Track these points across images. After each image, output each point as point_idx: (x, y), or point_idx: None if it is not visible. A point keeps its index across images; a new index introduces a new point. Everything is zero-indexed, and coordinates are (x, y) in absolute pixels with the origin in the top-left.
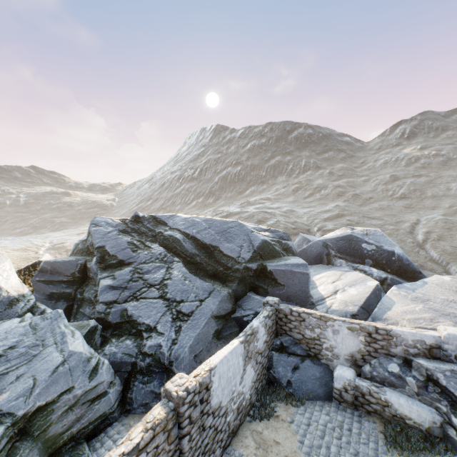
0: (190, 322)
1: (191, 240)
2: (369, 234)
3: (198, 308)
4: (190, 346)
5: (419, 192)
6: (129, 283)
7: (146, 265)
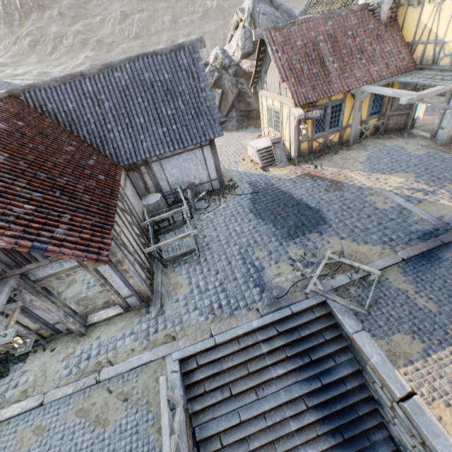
0: None
1: None
2: None
3: None
4: None
5: (146, 29)
6: None
7: None
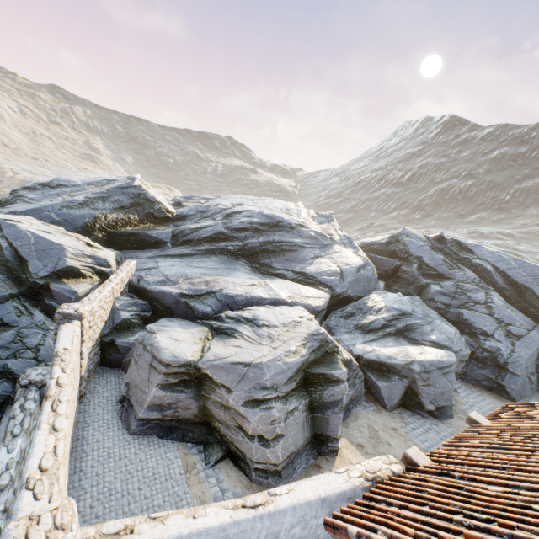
0: (521, 342)
1: (500, 275)
2: None
3: (527, 335)
4: (525, 359)
5: None
6: (455, 295)
7: (464, 284)
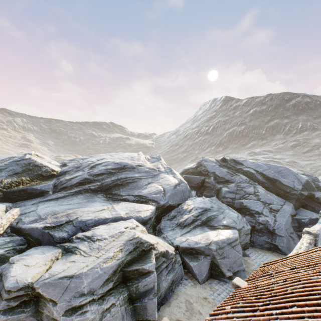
0: (279, 214)
1: (260, 175)
2: None
3: (281, 208)
4: (284, 224)
5: None
6: (237, 191)
7: (241, 184)
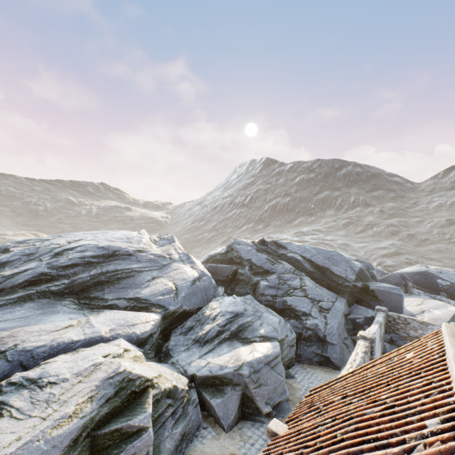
0: (330, 314)
1: (307, 262)
2: (442, 272)
3: (333, 306)
4: (336, 328)
5: None
6: (279, 285)
7: (284, 275)
